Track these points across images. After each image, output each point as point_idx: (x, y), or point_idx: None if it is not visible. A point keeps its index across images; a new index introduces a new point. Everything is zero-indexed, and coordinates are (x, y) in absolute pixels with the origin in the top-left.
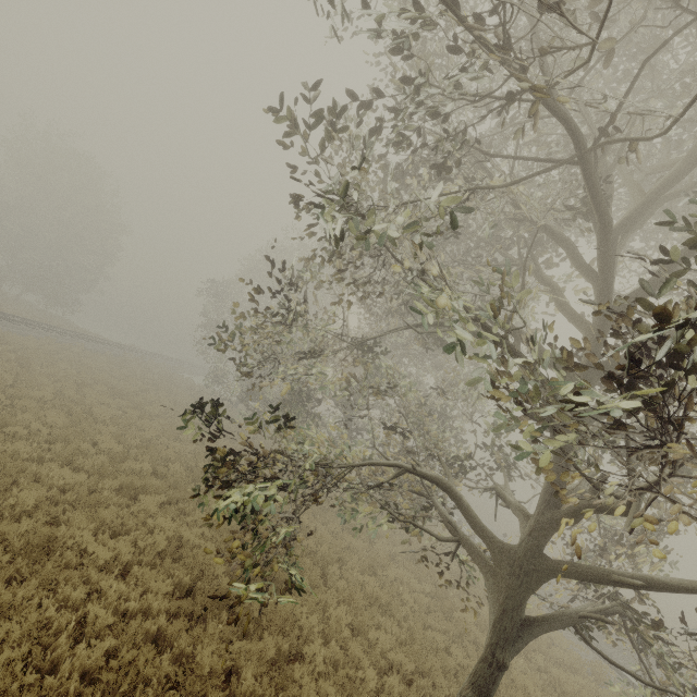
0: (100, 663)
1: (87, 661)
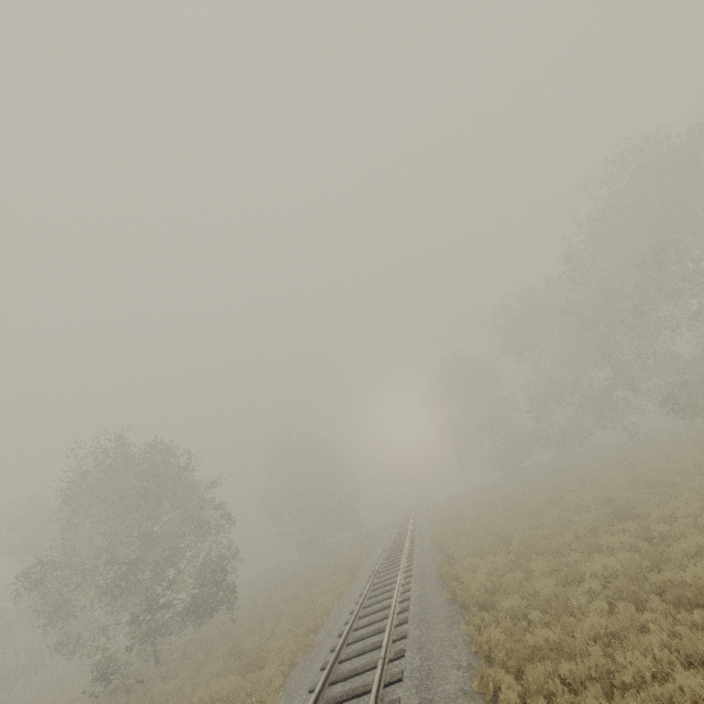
0: None
1: None
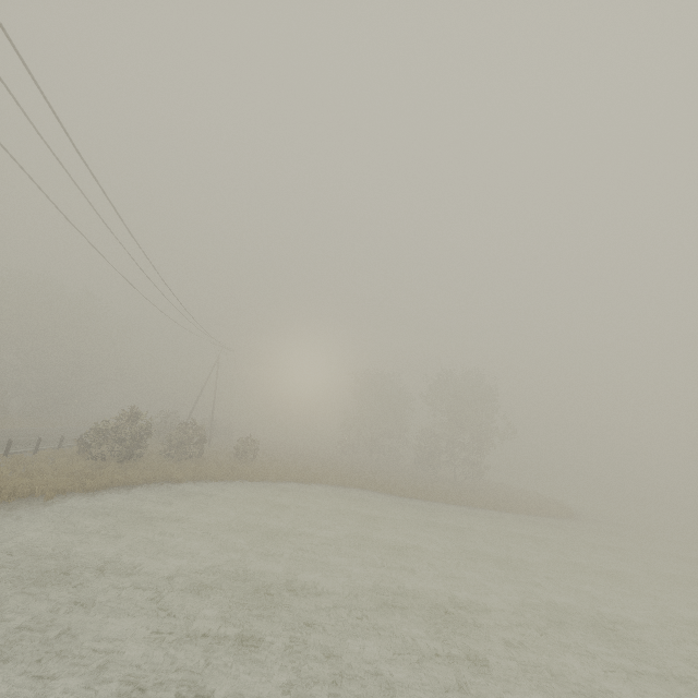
0: None
1: None
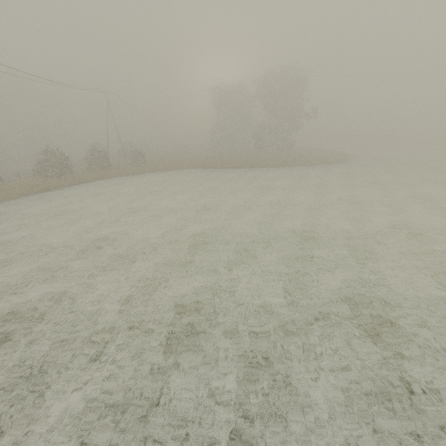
0: None
1: None
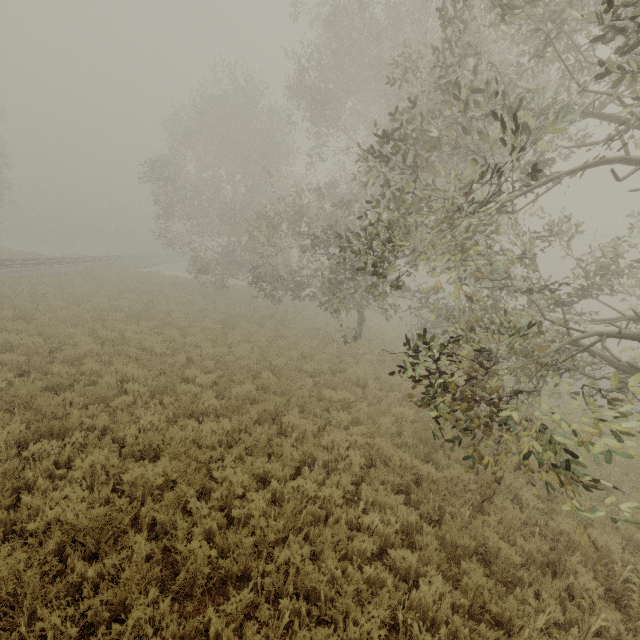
0: (457, 598)
1: (449, 603)
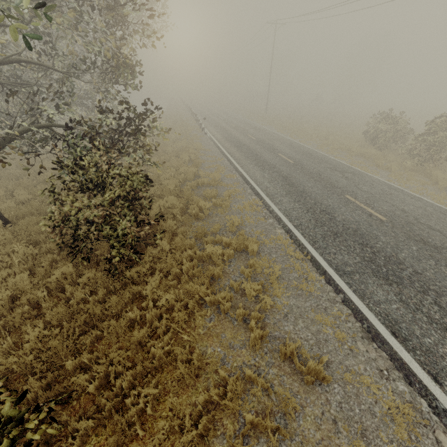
0: None
1: None
